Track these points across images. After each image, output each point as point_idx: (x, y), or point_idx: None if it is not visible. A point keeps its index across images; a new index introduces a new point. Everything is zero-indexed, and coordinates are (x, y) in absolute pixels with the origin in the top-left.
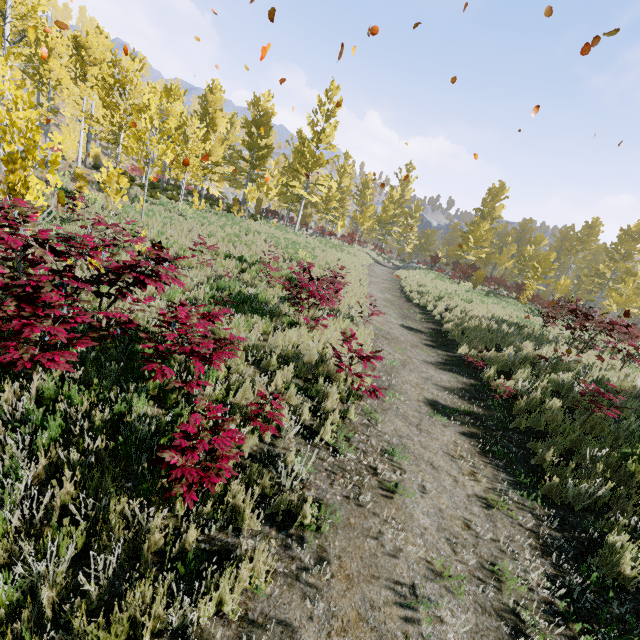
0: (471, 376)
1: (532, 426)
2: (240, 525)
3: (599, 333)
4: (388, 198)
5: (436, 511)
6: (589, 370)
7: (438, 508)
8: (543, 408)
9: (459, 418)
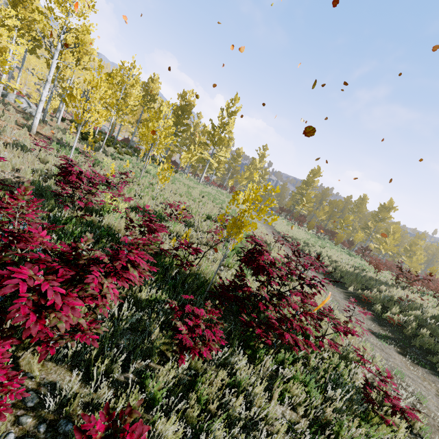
0: (367, 308)
1: (420, 345)
2: (395, 432)
3: (413, 281)
4: (253, 166)
5: (437, 408)
6: (423, 307)
7: (436, 406)
8: (419, 333)
9: (388, 341)
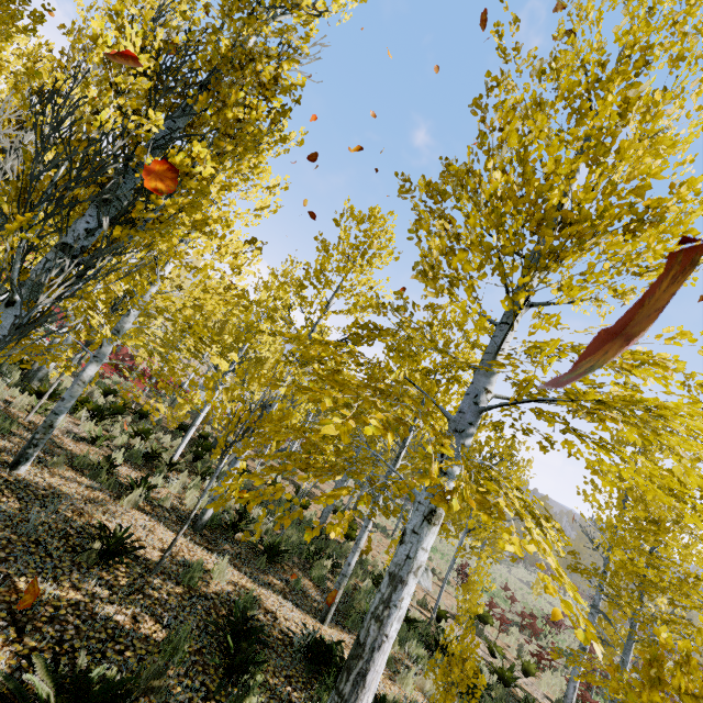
0: None
1: None
2: None
3: None
4: None
5: None
6: None
7: None
8: None
9: None
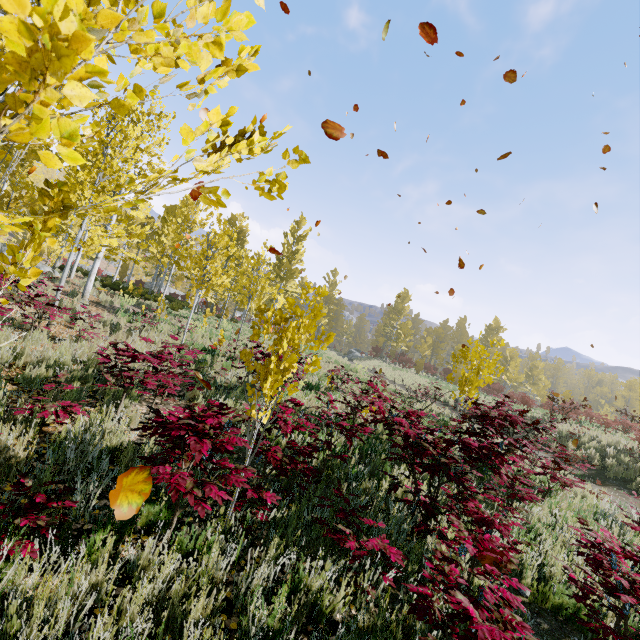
0: (545, 451)
1: (614, 476)
2: None
3: (570, 411)
4: (327, 298)
5: None
6: (595, 437)
7: None
8: (606, 465)
9: (586, 479)
